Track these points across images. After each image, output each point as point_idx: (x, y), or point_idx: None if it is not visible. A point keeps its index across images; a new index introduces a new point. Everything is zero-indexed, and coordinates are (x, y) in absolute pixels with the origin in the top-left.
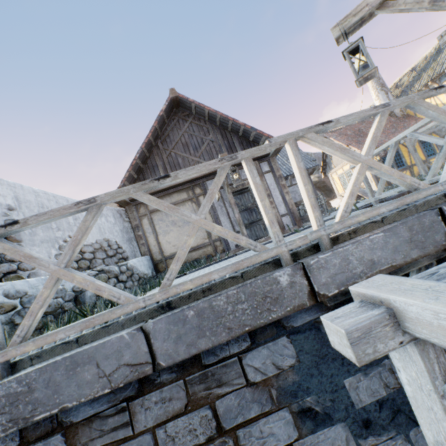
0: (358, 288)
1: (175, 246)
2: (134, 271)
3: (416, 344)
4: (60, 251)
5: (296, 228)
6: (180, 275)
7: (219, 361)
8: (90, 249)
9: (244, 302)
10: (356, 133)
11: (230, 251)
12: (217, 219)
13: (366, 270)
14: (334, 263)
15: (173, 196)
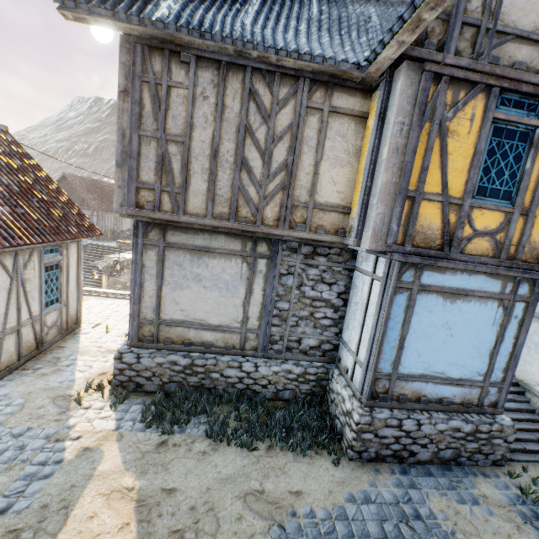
0: None
1: None
2: None
3: None
4: None
5: (97, 240)
6: None
7: None
8: None
9: None
10: None
11: None
12: None
13: None
14: None
15: None
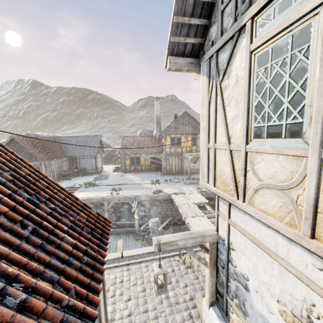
0: None
1: None
2: None
3: None
4: None
5: None
6: None
7: None
8: None
9: None
10: (132, 142)
11: None
12: None
13: None
14: None
15: None
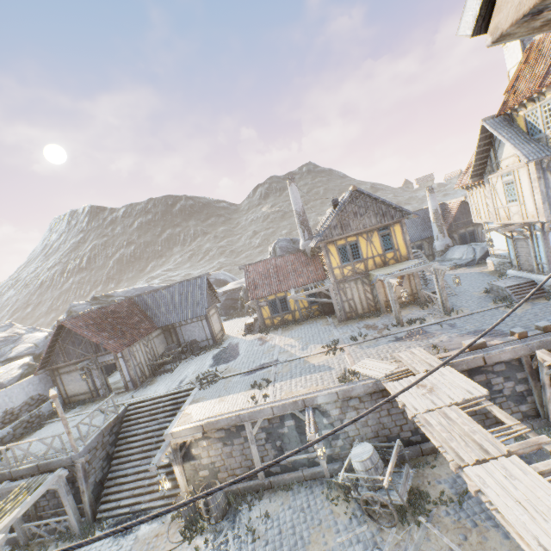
0: (4, 482)
1: (73, 391)
2: (44, 411)
3: (0, 493)
4: (1, 418)
5: (134, 389)
6: (56, 420)
7: (1, 482)
8: (19, 408)
9: (1, 476)
10: (264, 272)
11: (100, 397)
12: (94, 380)
13: (22, 473)
14: (17, 471)
15: (71, 366)
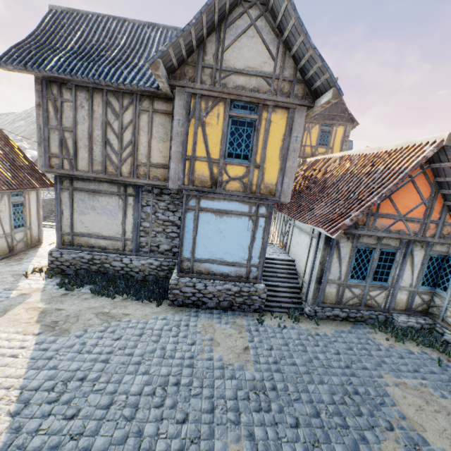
0: None
1: None
2: None
3: None
4: None
5: None
6: None
7: None
8: None
9: None
10: None
11: None
12: None
13: None
14: None
15: None
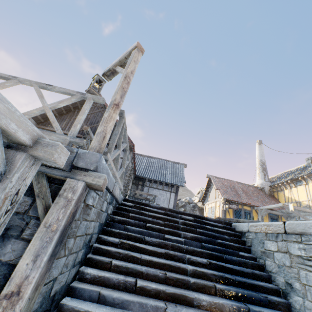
0: None
1: None
2: None
3: None
4: None
5: None
6: None
7: None
8: None
9: None
10: (230, 186)
11: None
12: None
13: None
14: None
15: None
